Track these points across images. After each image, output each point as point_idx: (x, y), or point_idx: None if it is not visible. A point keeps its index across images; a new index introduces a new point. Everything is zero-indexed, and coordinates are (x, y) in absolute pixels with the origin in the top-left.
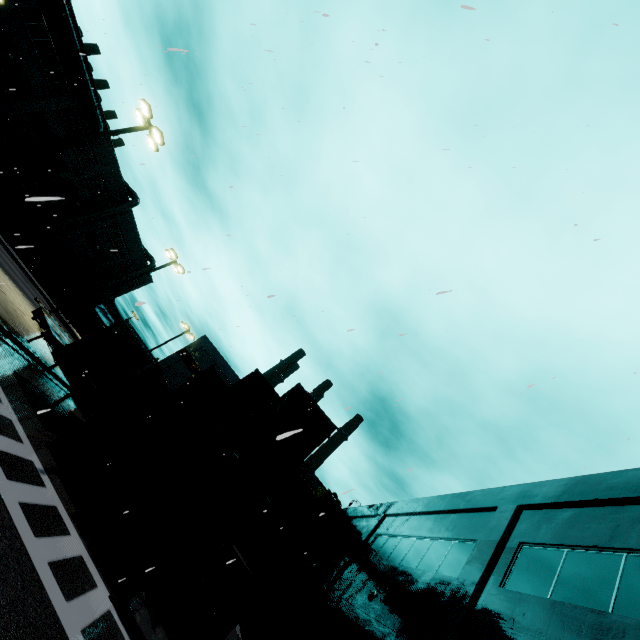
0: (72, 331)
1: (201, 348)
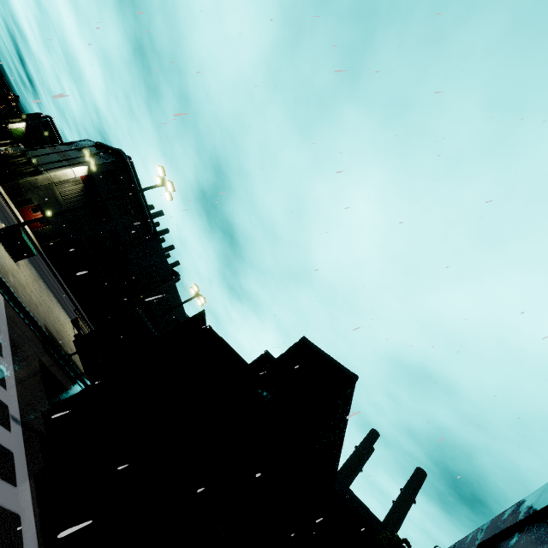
0: None
1: None
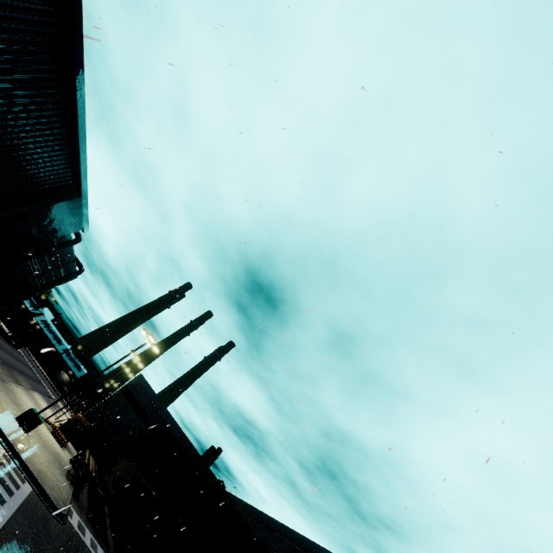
0: (2, 330)
1: (138, 384)
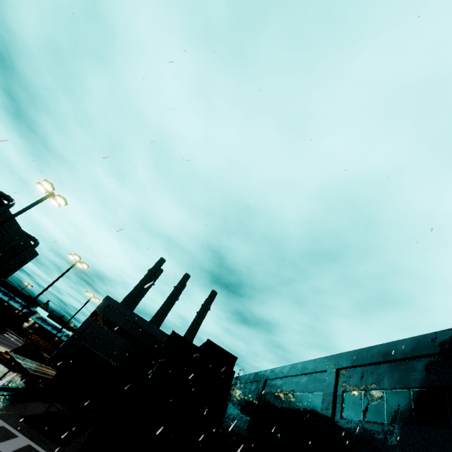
0: None
1: (107, 306)
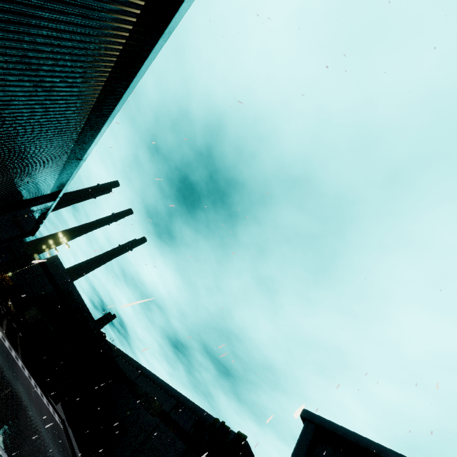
0: None
1: (53, 261)
